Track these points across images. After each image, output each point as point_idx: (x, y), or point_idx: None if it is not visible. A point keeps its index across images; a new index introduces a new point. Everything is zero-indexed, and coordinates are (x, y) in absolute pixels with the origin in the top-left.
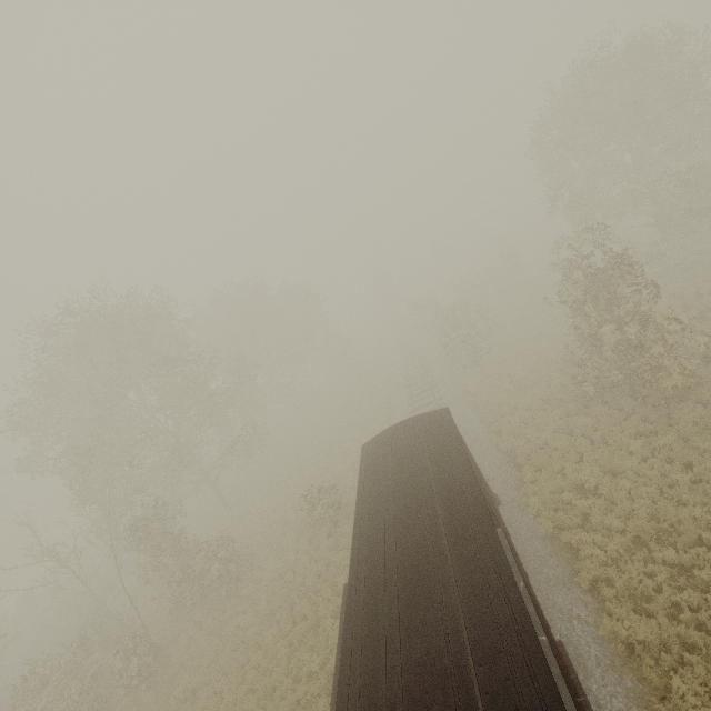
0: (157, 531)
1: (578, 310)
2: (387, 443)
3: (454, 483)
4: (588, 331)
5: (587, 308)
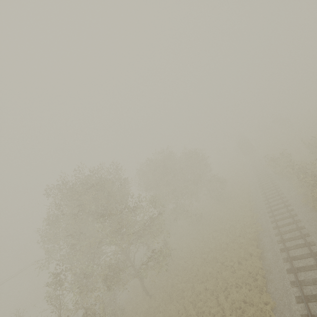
0: None
1: None
2: None
3: None
4: None
5: None
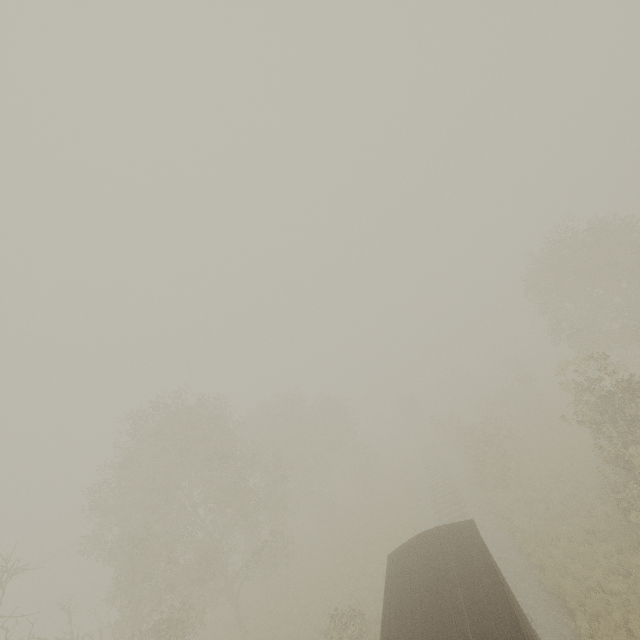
0: (177, 638)
1: (598, 431)
2: (412, 552)
3: (483, 598)
4: (613, 452)
5: (605, 428)
